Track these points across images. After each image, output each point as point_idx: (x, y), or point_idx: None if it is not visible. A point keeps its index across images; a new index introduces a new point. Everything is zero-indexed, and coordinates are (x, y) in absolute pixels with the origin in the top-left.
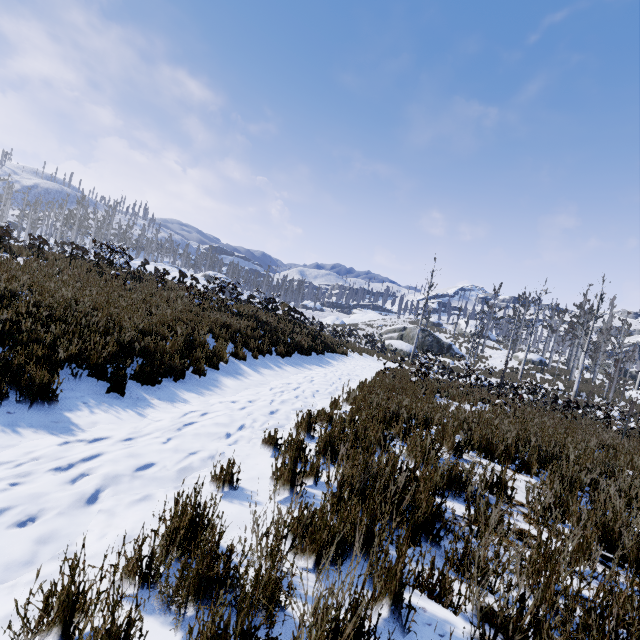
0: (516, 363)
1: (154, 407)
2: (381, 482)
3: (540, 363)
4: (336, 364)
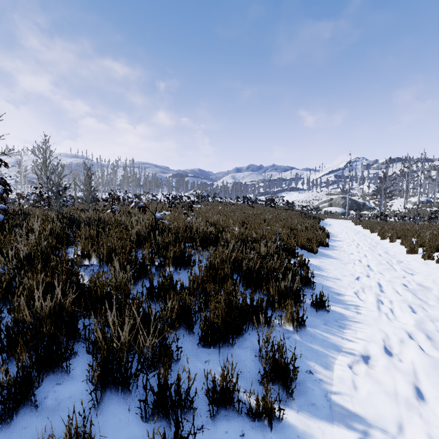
0: (410, 205)
1: (337, 237)
2: (434, 231)
3: (427, 202)
4: (330, 224)
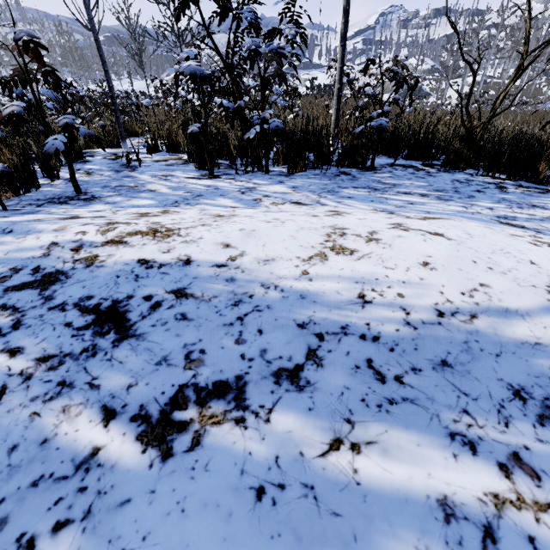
0: (467, 88)
1: None
2: None
3: (484, 83)
4: None
